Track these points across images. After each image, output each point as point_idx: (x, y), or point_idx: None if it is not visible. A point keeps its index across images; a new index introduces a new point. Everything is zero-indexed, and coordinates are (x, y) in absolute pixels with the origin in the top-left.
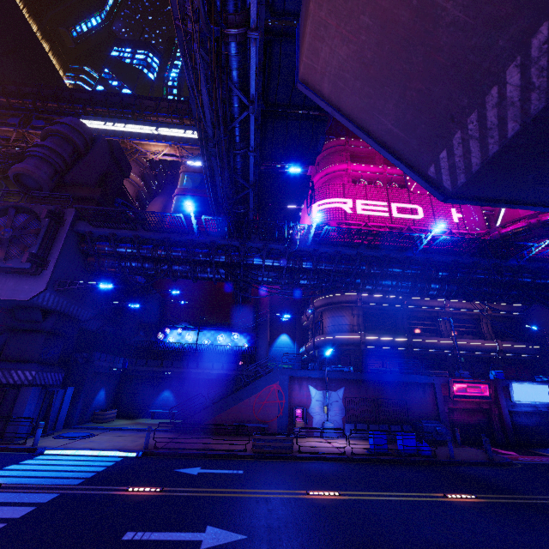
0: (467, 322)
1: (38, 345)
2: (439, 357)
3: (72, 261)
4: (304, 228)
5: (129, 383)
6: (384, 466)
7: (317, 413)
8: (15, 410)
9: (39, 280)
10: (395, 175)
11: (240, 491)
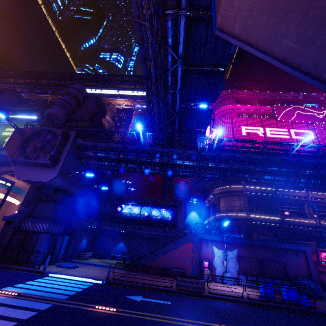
0: (325, 208)
1: (51, 209)
2: (305, 232)
3: (72, 160)
4: (210, 141)
5: (100, 236)
6: (275, 311)
7: (219, 266)
8: (36, 247)
9: (54, 171)
10: (266, 111)
11: (170, 318)
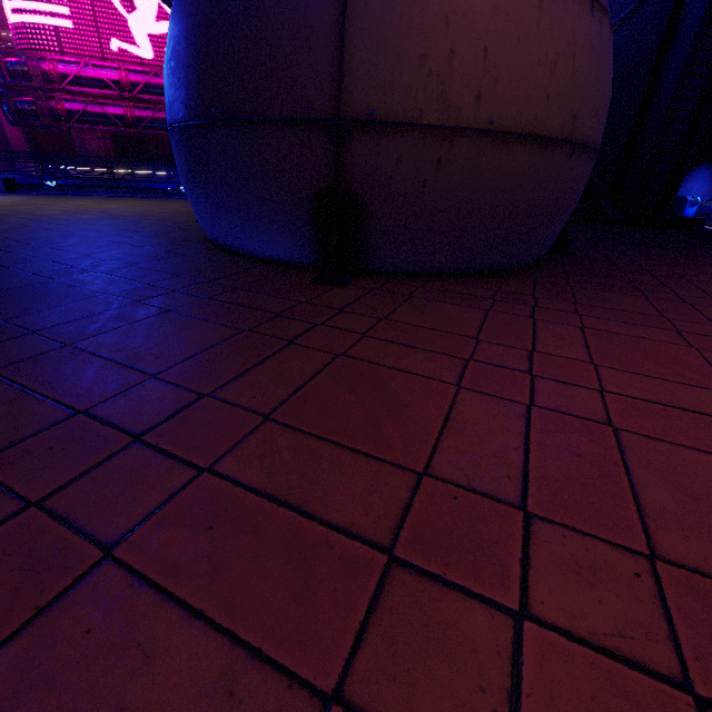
0: None
1: None
2: None
3: None
4: None
5: None
6: None
7: None
8: None
9: None
10: None
11: None
